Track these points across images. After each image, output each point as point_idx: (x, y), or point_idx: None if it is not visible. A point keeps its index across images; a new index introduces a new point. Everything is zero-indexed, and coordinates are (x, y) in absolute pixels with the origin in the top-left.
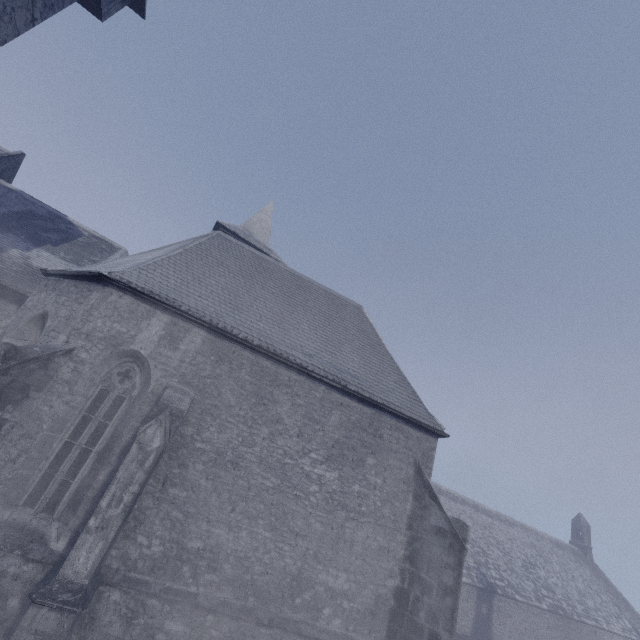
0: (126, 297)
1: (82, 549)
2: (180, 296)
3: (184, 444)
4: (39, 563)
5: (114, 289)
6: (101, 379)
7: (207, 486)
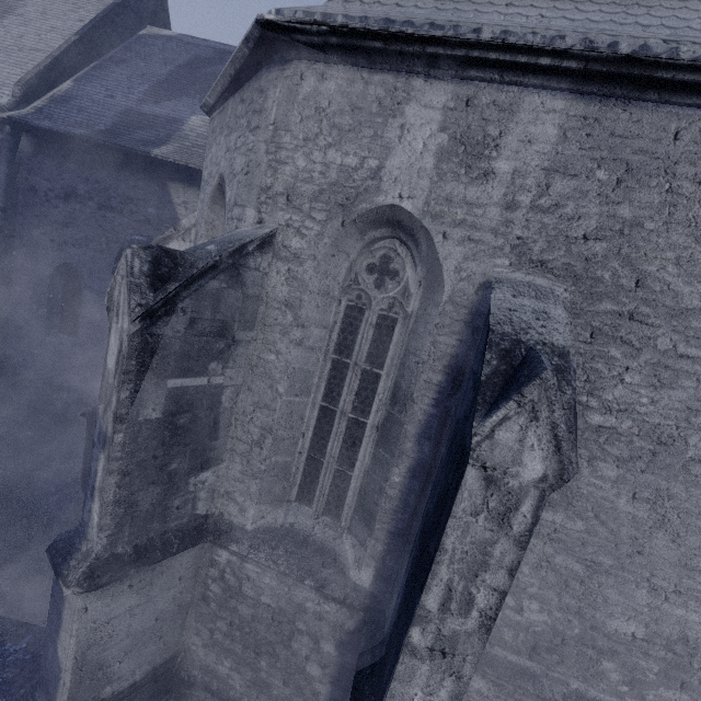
0: (332, 72)
1: (411, 683)
2: (459, 17)
3: None
4: (342, 605)
5: (302, 62)
6: (340, 287)
7: (636, 514)
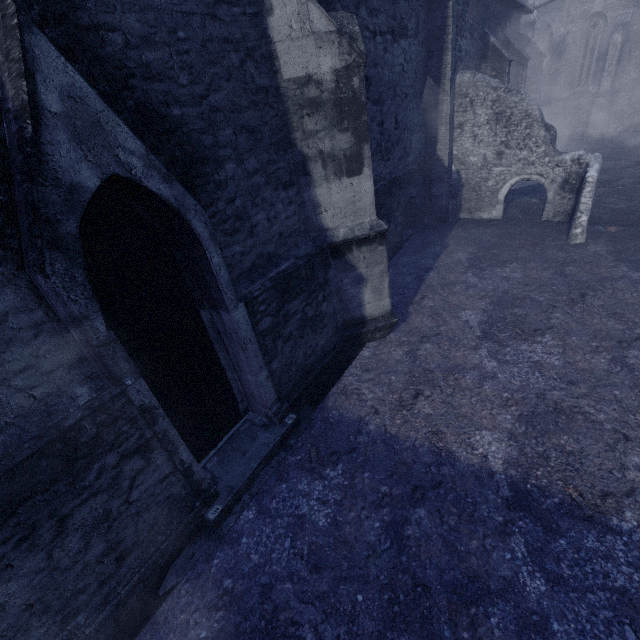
0: None
1: (604, 83)
2: None
3: (634, 35)
4: (590, 97)
5: None
6: (584, 34)
7: None
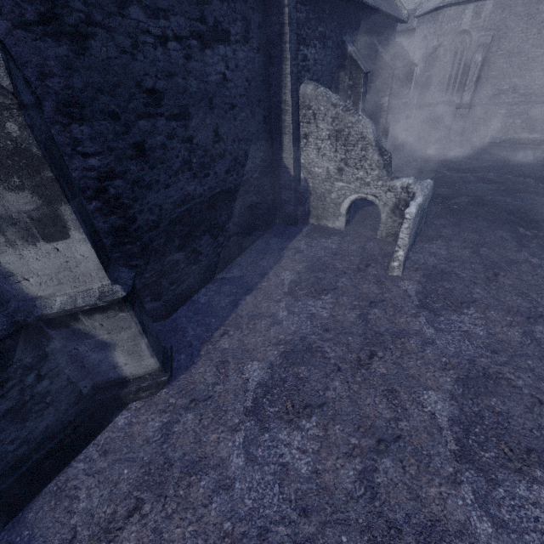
0: (452, 9)
1: (465, 96)
2: None
3: (493, 56)
4: (454, 107)
5: (446, 9)
6: (453, 48)
7: (506, 67)
